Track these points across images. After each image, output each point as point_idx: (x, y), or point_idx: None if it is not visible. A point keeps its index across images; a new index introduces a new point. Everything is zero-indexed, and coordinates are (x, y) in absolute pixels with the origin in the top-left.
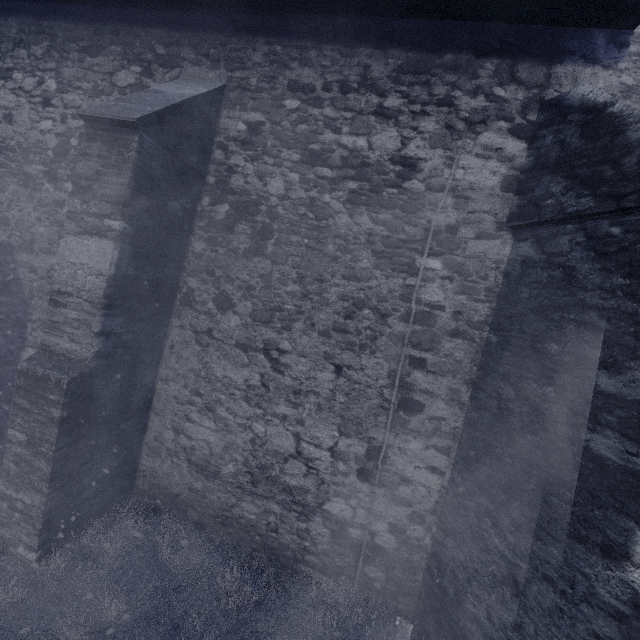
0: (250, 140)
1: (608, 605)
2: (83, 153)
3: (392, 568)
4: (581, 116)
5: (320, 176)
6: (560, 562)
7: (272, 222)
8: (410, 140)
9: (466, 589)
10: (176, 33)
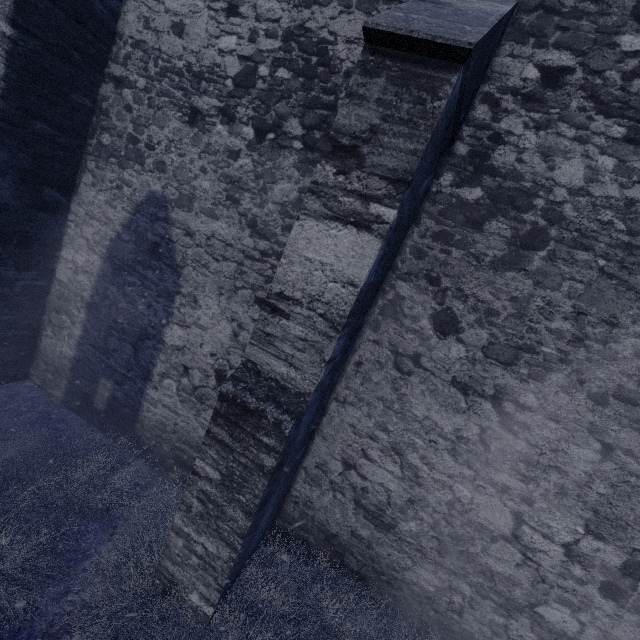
0: (541, 95)
1: None
2: (352, 93)
3: None
4: None
5: None
6: None
7: (549, 225)
8: None
9: None
10: None
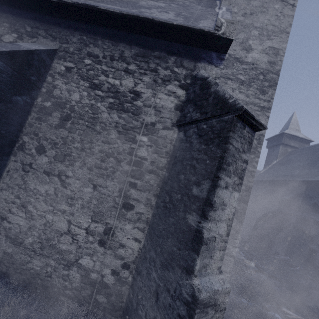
0: (66, 74)
1: (185, 298)
2: None
3: (111, 295)
4: (200, 81)
5: (97, 94)
6: (173, 280)
7: (71, 113)
8: (138, 84)
9: (140, 302)
10: (38, 23)
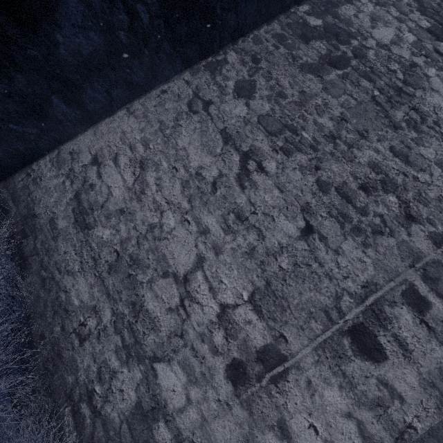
0: None
1: None
2: None
3: None
4: None
5: (439, 51)
6: None
7: (353, 58)
8: None
9: None
10: None
